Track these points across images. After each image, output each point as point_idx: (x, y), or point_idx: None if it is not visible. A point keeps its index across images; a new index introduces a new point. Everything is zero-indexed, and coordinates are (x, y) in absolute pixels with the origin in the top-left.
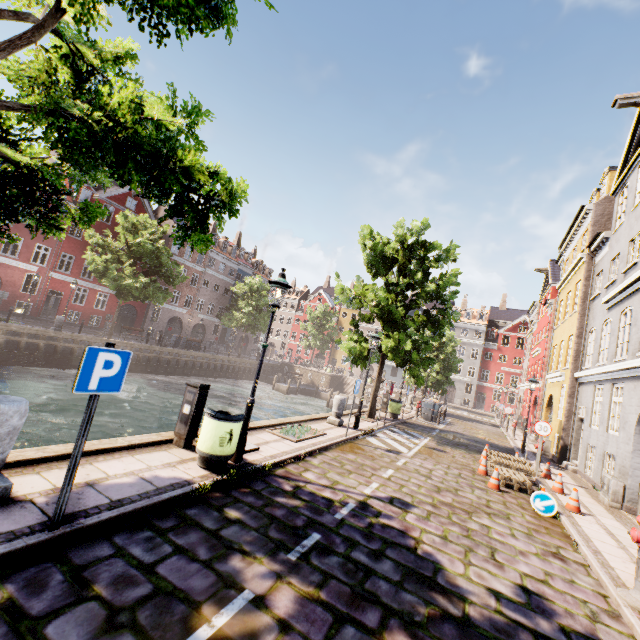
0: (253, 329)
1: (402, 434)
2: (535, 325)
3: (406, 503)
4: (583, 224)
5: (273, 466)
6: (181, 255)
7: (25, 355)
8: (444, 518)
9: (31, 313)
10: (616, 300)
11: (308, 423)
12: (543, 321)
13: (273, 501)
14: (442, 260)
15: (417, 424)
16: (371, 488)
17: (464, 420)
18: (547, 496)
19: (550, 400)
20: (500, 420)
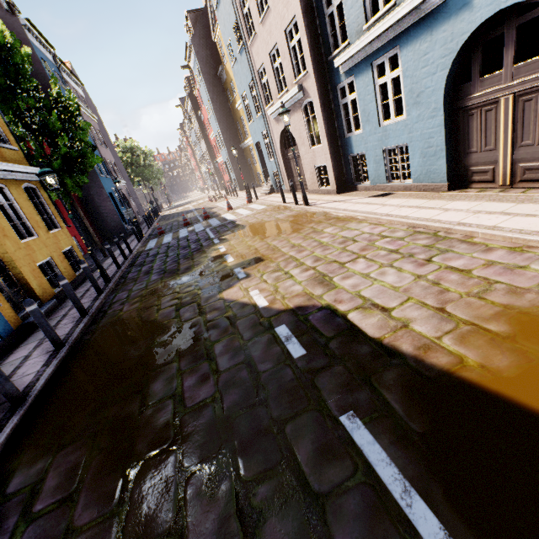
0: None
1: None
2: None
3: None
4: None
5: None
6: None
7: None
8: None
9: None
10: None
11: None
12: None
13: None
14: None
15: None
16: None
17: None
18: None
19: None
20: None
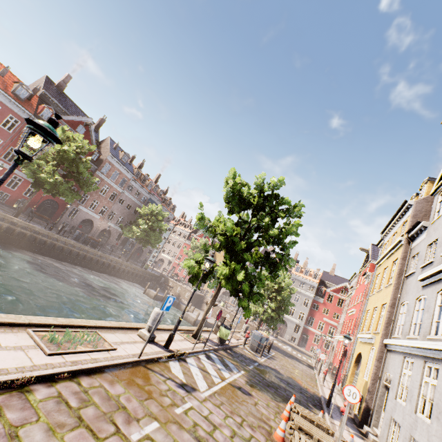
0: (145, 243)
1: (216, 363)
2: (353, 290)
3: None
4: (403, 216)
5: None
6: (108, 176)
7: None
8: None
9: None
10: (433, 279)
11: (111, 331)
12: (360, 288)
13: None
14: (289, 213)
15: (240, 353)
16: None
17: (286, 356)
18: None
19: (358, 357)
20: (315, 362)
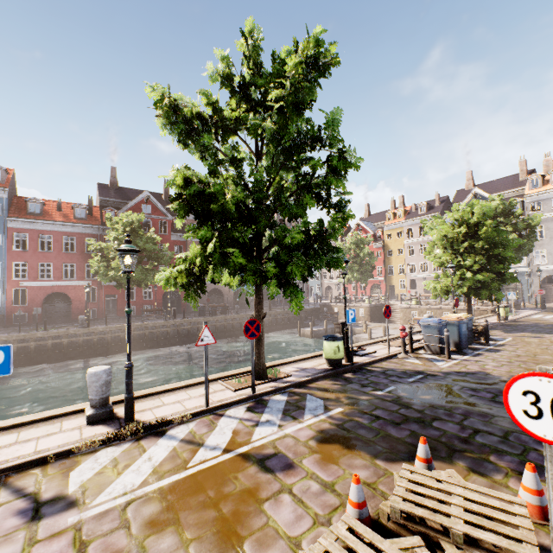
0: None
1: (266, 412)
2: None
3: None
4: None
5: None
6: None
7: (54, 354)
8: None
9: (98, 316)
10: None
11: (22, 428)
12: None
13: None
14: None
15: (383, 369)
16: None
17: (549, 333)
18: None
19: None
20: None
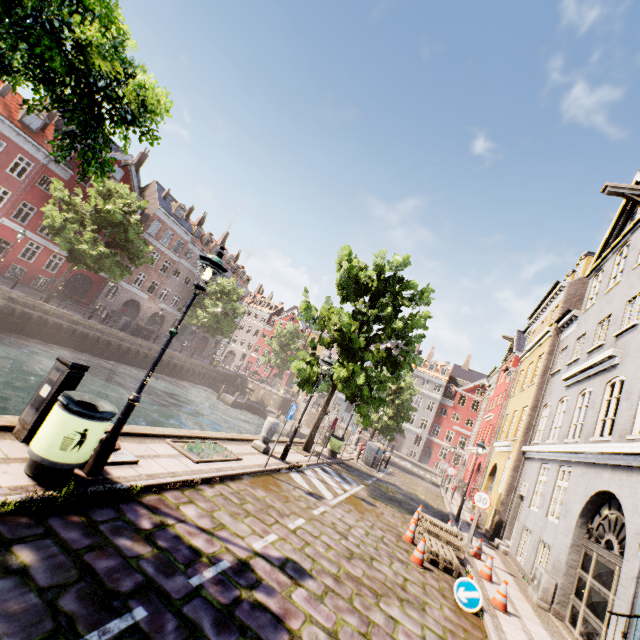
0: (214, 331)
1: (334, 476)
2: (492, 390)
3: (302, 570)
4: (555, 300)
5: (145, 489)
6: (158, 238)
7: None
8: (344, 600)
9: None
10: (576, 379)
11: (227, 442)
12: (501, 388)
13: (108, 543)
14: (415, 300)
15: (355, 467)
16: (265, 541)
17: (406, 472)
18: (473, 586)
19: (494, 469)
20: (441, 479)
